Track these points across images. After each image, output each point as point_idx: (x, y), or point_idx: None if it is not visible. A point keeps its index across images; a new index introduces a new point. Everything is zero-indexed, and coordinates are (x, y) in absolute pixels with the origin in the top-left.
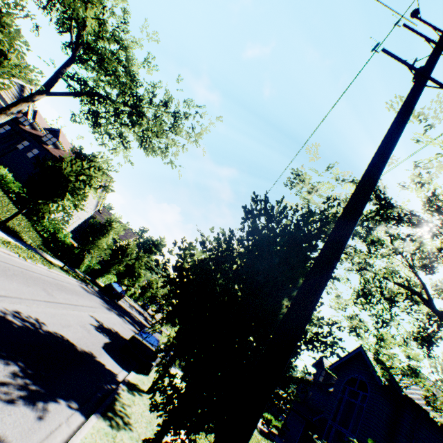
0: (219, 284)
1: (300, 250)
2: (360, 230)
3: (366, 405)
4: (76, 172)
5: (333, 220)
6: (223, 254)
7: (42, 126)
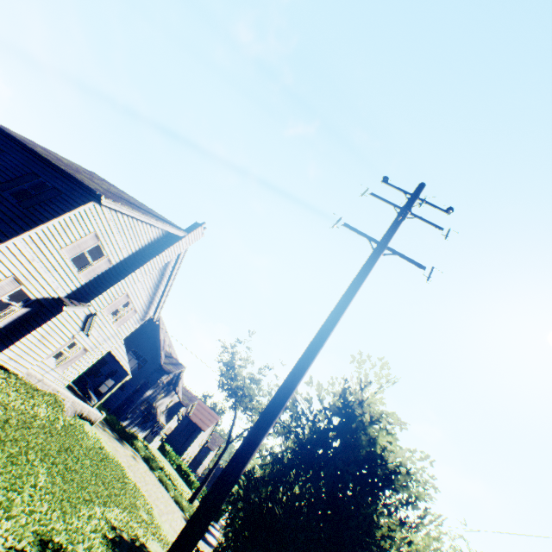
0: None
1: None
2: None
3: None
4: None
5: None
6: None
7: None
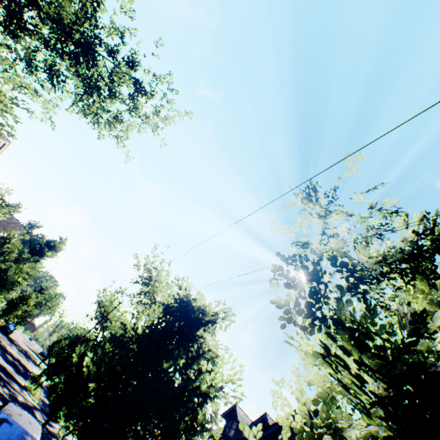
0: None
1: None
2: None
3: None
4: None
5: None
6: None
7: None
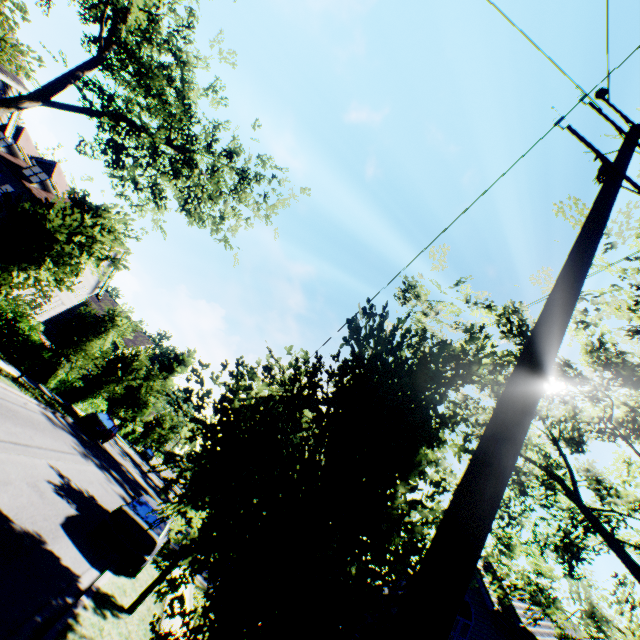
0: (295, 446)
1: (421, 400)
2: (501, 379)
3: (468, 639)
4: (70, 228)
5: (474, 360)
6: (302, 393)
7: (28, 152)
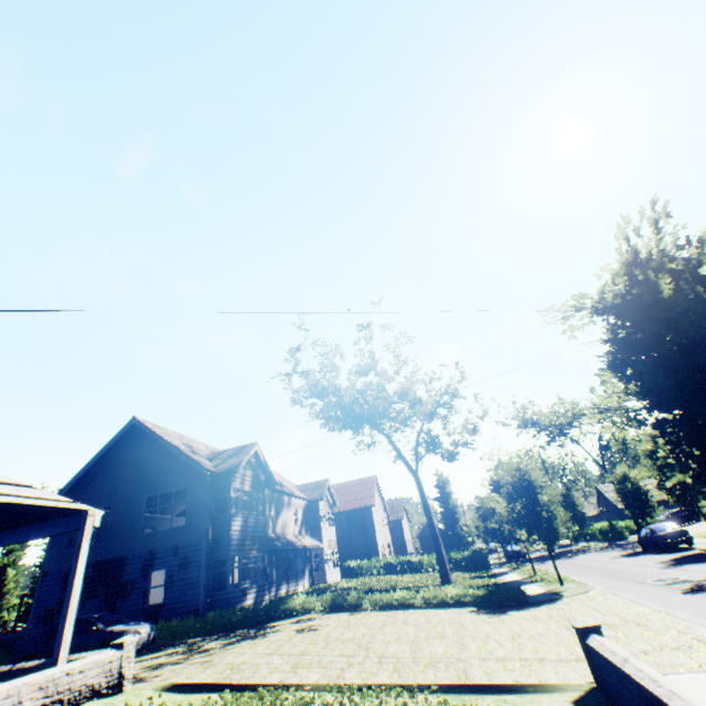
0: None
1: None
2: None
3: None
4: None
5: None
6: None
7: None
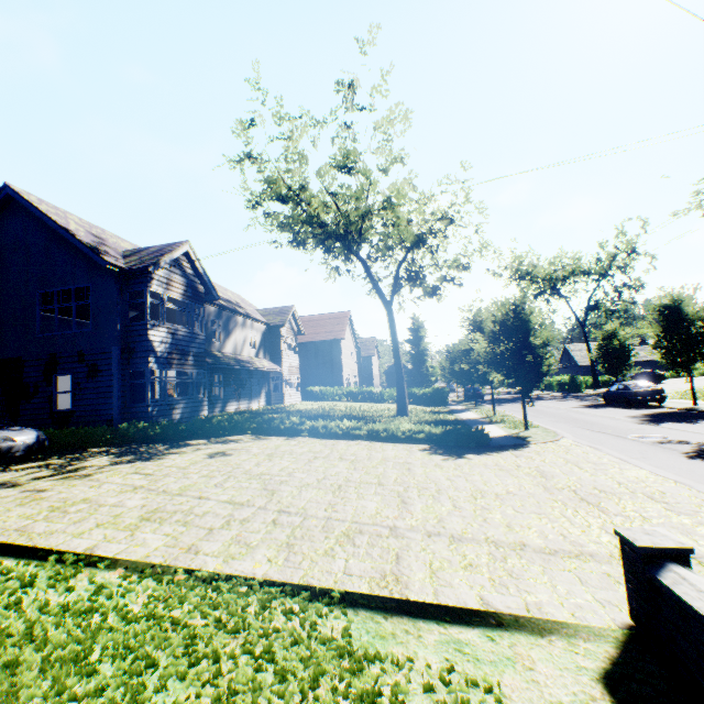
0: None
1: None
2: None
3: None
4: None
5: None
6: None
7: None
